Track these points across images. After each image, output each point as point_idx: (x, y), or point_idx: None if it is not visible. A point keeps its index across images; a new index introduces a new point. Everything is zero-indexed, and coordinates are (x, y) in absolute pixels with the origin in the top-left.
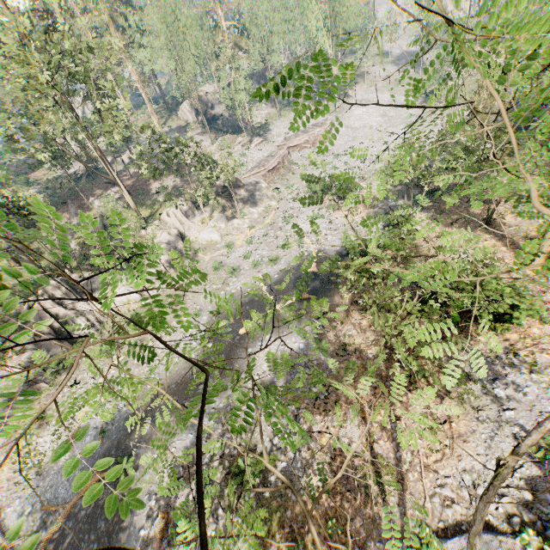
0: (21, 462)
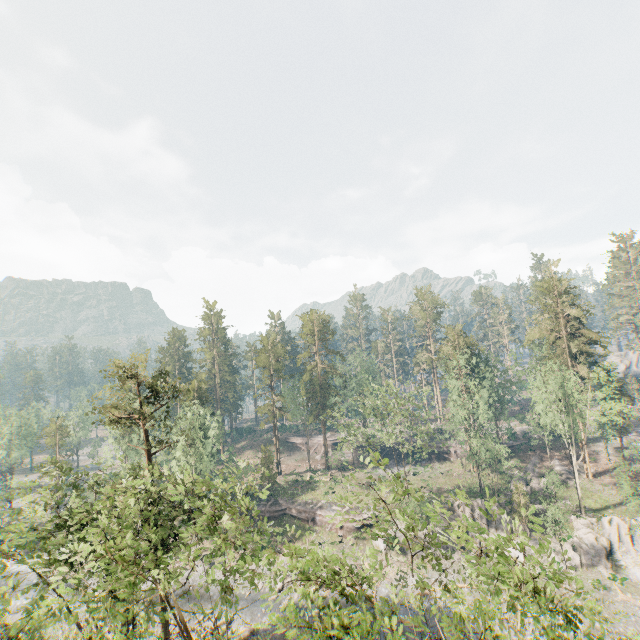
0: (399, 577)
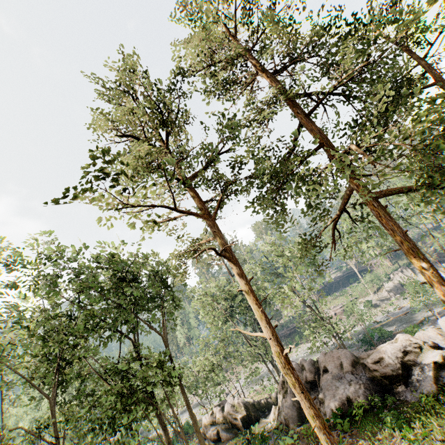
0: (383, 312)
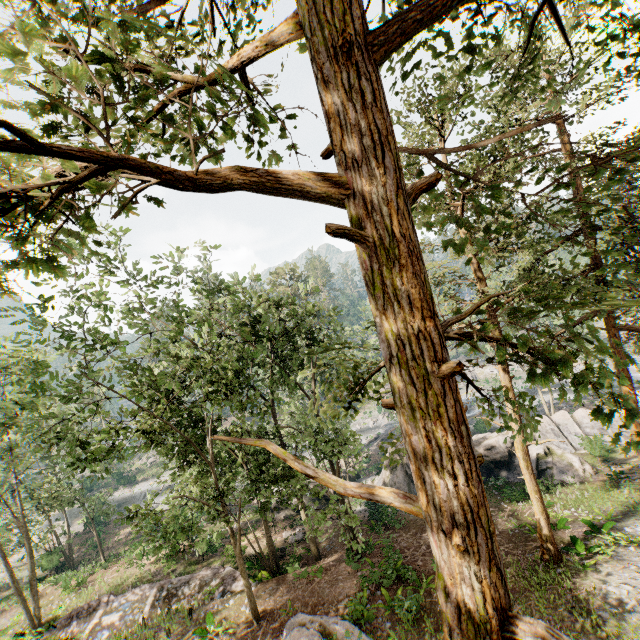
0: None
